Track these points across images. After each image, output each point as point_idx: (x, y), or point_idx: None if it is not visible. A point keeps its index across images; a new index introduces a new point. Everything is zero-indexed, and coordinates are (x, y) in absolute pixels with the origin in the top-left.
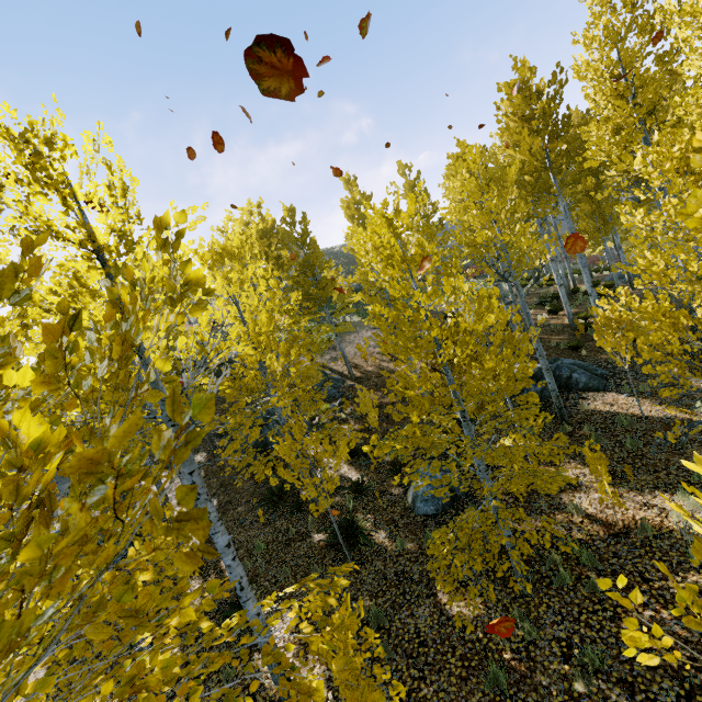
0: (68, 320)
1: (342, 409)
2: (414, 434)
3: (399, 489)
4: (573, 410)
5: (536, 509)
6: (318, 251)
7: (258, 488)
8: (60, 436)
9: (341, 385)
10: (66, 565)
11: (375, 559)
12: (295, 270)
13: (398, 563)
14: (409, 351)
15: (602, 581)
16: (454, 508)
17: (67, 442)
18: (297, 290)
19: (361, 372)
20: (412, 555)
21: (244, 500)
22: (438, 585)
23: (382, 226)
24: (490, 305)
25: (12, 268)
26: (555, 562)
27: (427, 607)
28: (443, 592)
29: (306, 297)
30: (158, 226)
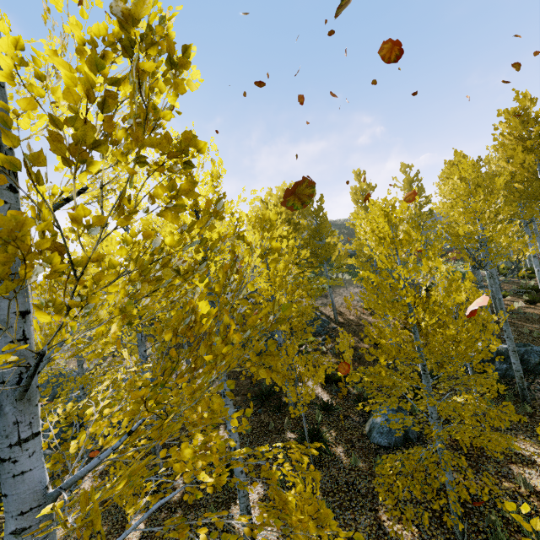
0: (231, 262)
1: (324, 344)
2: (379, 374)
3: (360, 418)
4: (536, 394)
5: (483, 471)
6: (327, 223)
7: (252, 387)
8: (215, 311)
9: (326, 325)
10: (225, 360)
11: (331, 466)
12: (307, 234)
13: (350, 475)
14: (386, 309)
15: (508, 503)
16: (405, 447)
17: (215, 314)
18: (306, 248)
19: (344, 318)
20: (362, 473)
21: (241, 392)
22: (380, 496)
23: (380, 215)
24: (459, 286)
25: (219, 239)
26: (494, 522)
27: (368, 517)
28: (384, 511)
29: (312, 255)
30: (264, 220)
